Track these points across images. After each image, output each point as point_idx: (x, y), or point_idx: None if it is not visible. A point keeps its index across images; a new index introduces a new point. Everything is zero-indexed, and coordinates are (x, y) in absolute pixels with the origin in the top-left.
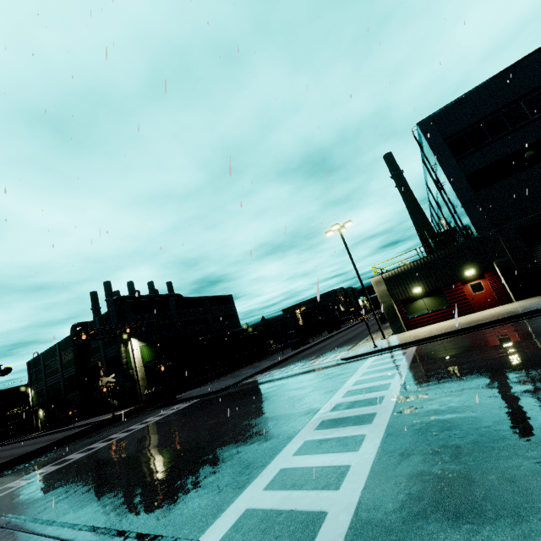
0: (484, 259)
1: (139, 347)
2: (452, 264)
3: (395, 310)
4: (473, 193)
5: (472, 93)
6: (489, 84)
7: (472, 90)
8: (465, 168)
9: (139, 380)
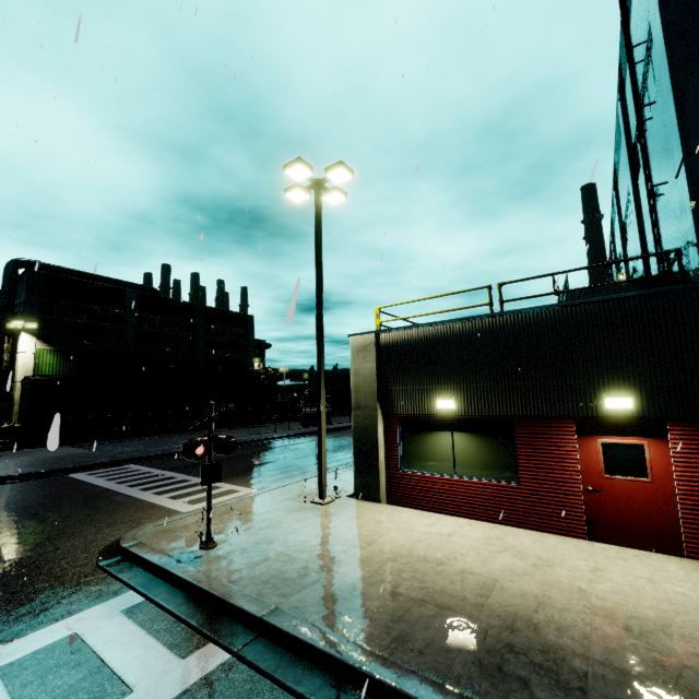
0: (692, 371)
1: (34, 349)
2: (572, 357)
3: (375, 437)
4: None
5: None
6: None
7: None
8: None
9: (16, 402)
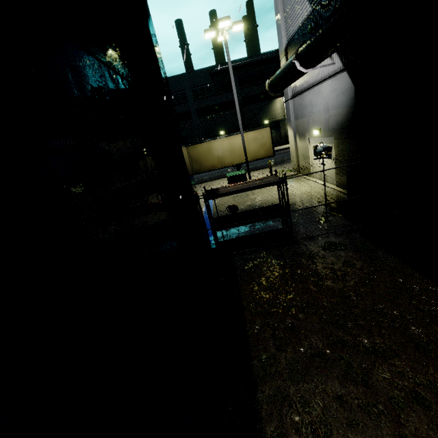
0: None
1: None
2: None
3: None
4: None
5: None
6: None
7: None
8: None
9: None
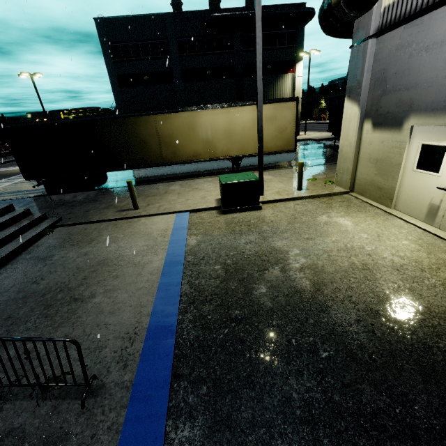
0: None
1: None
2: None
3: None
4: (119, 88)
5: (128, 18)
6: (137, 19)
7: (128, 16)
8: (118, 70)
9: None
